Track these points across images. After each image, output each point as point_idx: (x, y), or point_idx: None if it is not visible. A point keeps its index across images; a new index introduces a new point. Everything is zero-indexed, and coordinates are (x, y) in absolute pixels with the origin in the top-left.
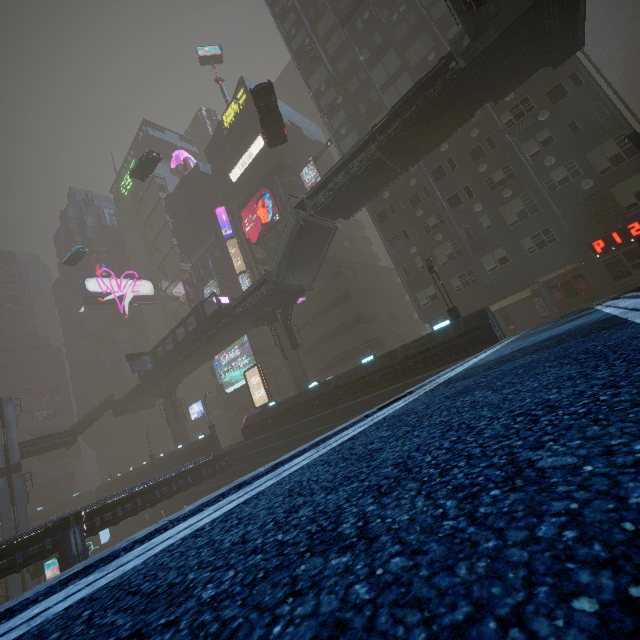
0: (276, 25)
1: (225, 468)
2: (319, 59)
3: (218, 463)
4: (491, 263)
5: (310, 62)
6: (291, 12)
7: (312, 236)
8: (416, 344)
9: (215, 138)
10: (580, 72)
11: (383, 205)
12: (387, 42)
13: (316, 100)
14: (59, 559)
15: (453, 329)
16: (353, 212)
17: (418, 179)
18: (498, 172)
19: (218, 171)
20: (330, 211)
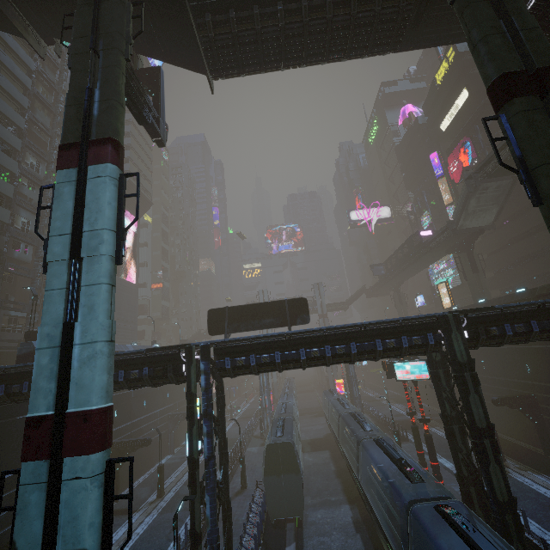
0: None
1: None
2: None
3: None
4: None
5: None
6: None
7: (486, 192)
8: (549, 287)
9: (429, 95)
10: None
11: None
12: None
13: None
14: None
15: None
16: None
17: None
18: None
19: (432, 123)
20: (498, 175)
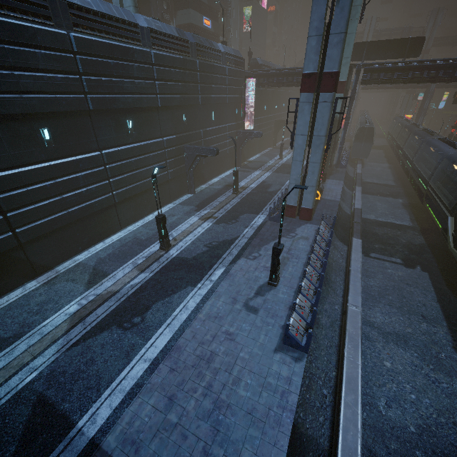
0: None
1: None
2: None
3: None
4: None
5: None
6: None
7: None
8: None
9: None
10: None
11: None
12: None
13: None
14: (425, 92)
15: None
16: None
17: None
18: None
19: None
20: None
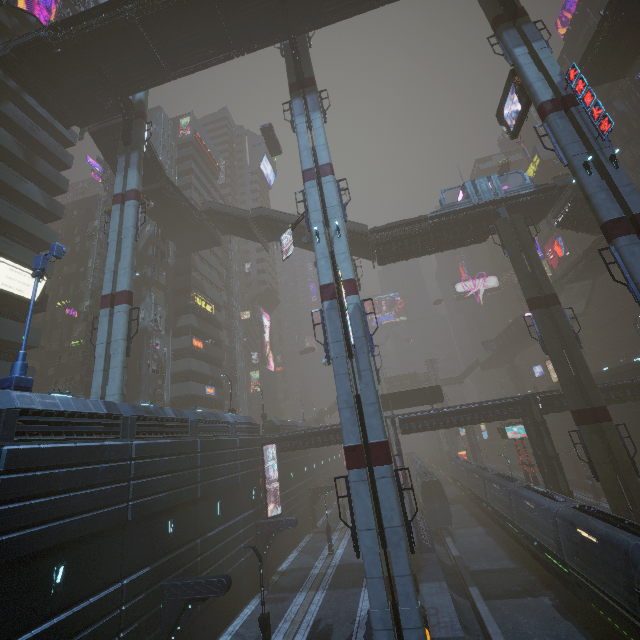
0: None
1: None
2: None
3: None
4: None
5: None
6: None
7: (572, 290)
8: (618, 368)
9: None
10: None
11: None
12: (631, 134)
13: None
14: (464, 427)
15: (632, 365)
16: (600, 274)
17: None
18: None
19: None
20: (578, 280)
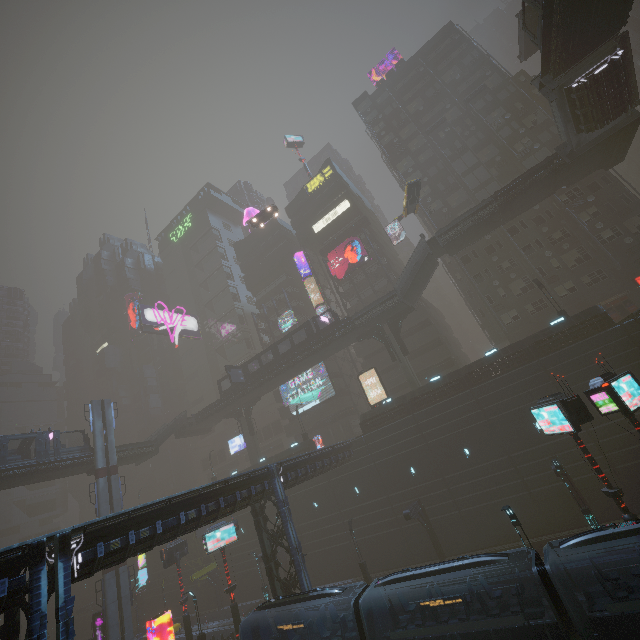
0: (369, 128)
1: (348, 458)
2: (406, 152)
3: (345, 452)
4: (562, 292)
5: (399, 154)
6: (381, 121)
7: (428, 266)
8: (543, 333)
9: (297, 199)
10: (608, 176)
11: (467, 251)
12: (465, 147)
13: (403, 178)
14: (253, 512)
15: (575, 319)
16: (458, 251)
17: (492, 235)
18: (557, 233)
19: (298, 224)
20: (448, 247)
